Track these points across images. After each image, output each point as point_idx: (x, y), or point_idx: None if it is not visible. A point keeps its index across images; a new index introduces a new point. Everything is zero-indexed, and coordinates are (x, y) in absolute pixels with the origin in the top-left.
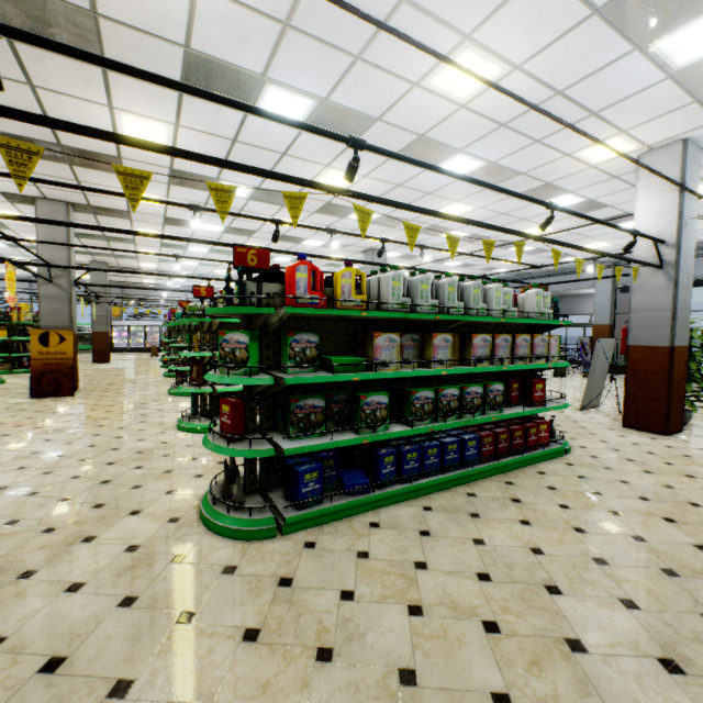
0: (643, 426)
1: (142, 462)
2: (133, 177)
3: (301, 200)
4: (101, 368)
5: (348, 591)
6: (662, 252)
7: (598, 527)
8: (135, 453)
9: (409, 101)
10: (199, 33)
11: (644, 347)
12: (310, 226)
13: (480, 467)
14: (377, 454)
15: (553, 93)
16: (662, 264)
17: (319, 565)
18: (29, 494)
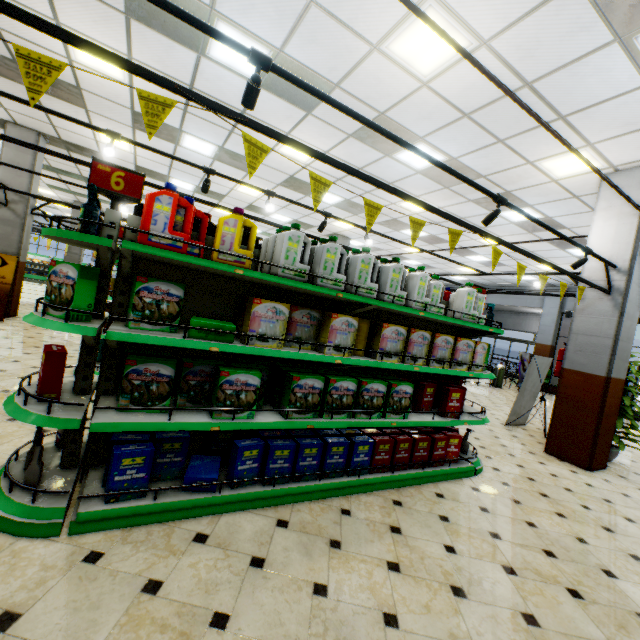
0: (565, 456)
1: None
2: None
3: (165, 107)
4: None
5: None
6: (613, 277)
7: (483, 591)
8: (0, 391)
9: (368, 68)
10: None
11: (579, 373)
12: (246, 183)
13: (368, 478)
14: (236, 444)
15: (521, 84)
16: (611, 289)
17: (78, 595)
18: None
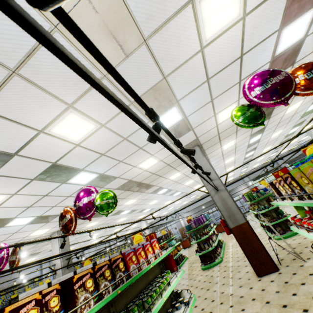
0: None
1: None
2: None
3: None
4: None
5: None
6: None
7: None
8: None
9: None
10: None
11: None
12: None
13: None
14: None
15: None
16: None
17: None
18: None
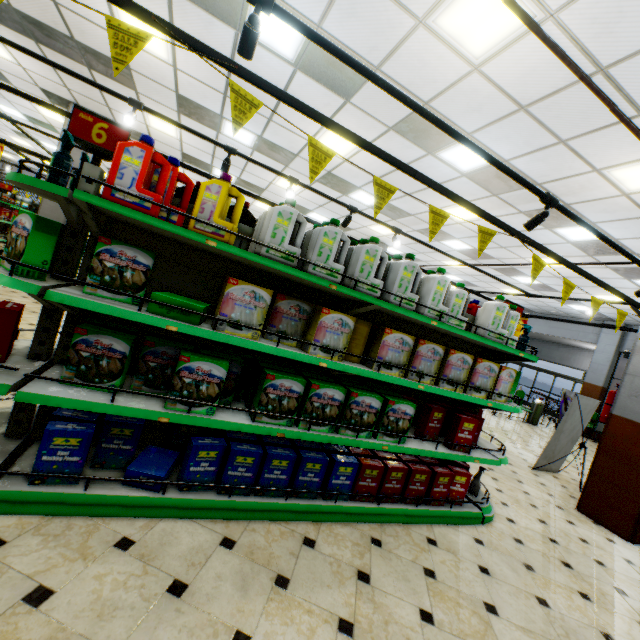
0: (602, 519)
1: None
2: None
3: (138, 40)
4: None
5: None
6: None
7: None
8: None
9: (412, 47)
10: None
11: (631, 422)
12: (268, 167)
13: (347, 505)
14: (192, 442)
15: (593, 69)
16: None
17: None
18: None
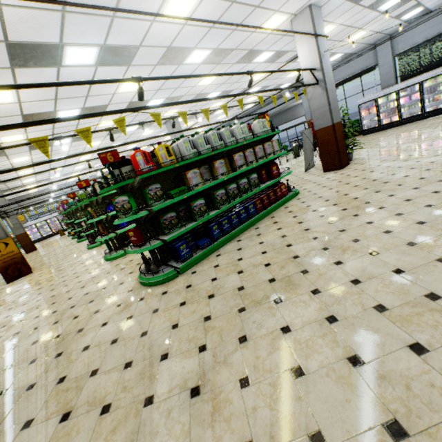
0: (331, 169)
1: (98, 280)
2: (40, 141)
3: (123, 121)
4: (35, 254)
5: (214, 278)
6: (316, 75)
7: (307, 219)
8: (92, 278)
9: (153, 31)
10: (11, 31)
11: (322, 129)
12: (128, 125)
13: (258, 215)
14: (209, 227)
15: (230, 3)
16: (318, 81)
17: (200, 276)
18: (53, 313)
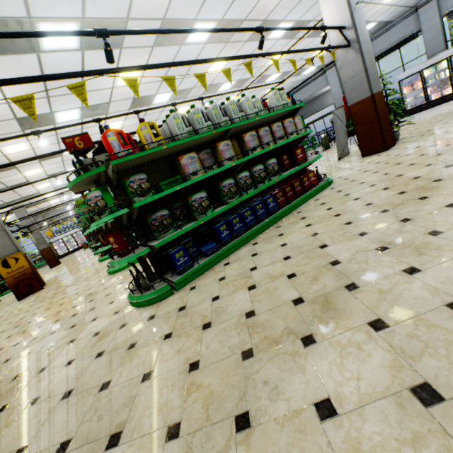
0: (372, 151)
1: (92, 298)
2: None
3: (82, 87)
4: (56, 269)
5: (216, 296)
6: (347, 35)
7: (347, 209)
8: (87, 296)
9: None
10: None
11: (357, 103)
12: (120, 114)
13: (280, 211)
14: (214, 228)
15: None
16: (349, 43)
17: (199, 294)
18: (32, 340)
